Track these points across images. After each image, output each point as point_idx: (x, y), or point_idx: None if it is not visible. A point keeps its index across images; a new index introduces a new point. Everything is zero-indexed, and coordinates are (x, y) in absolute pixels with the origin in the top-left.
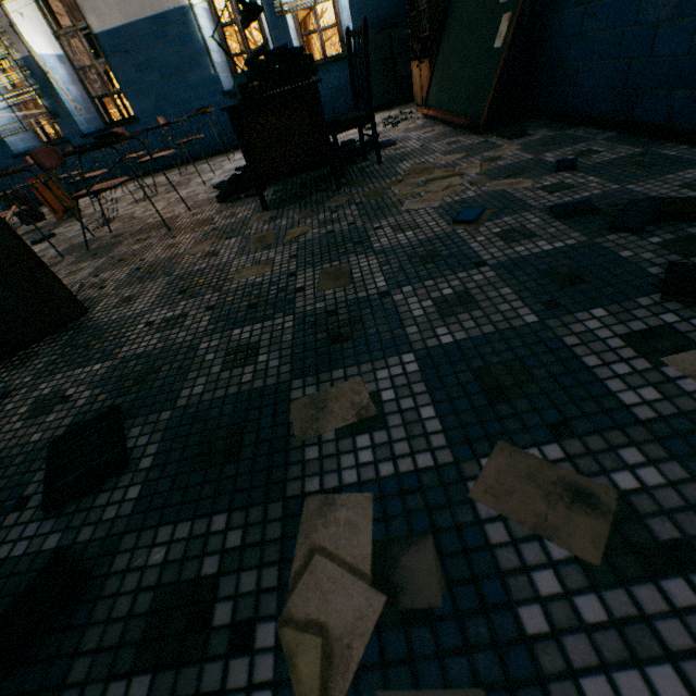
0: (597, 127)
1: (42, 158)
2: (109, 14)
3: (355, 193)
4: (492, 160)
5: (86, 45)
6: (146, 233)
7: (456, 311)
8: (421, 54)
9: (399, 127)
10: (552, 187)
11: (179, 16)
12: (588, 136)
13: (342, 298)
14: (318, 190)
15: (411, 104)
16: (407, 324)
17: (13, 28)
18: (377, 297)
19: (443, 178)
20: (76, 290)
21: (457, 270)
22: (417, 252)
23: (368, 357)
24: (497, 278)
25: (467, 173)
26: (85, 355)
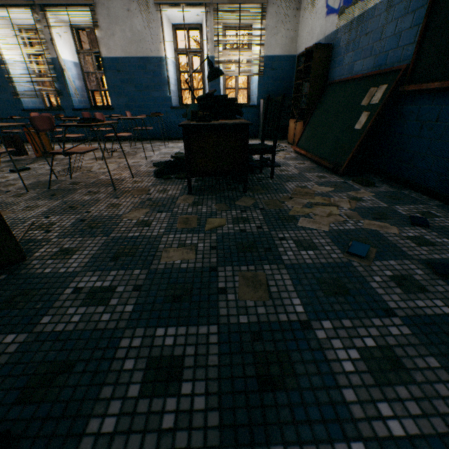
0: (426, 194)
1: (38, 122)
2: (114, 49)
3: (257, 198)
4: (356, 199)
5: (94, 61)
6: (97, 187)
7: (389, 377)
8: (298, 117)
9: (279, 154)
10: (417, 239)
11: (157, 61)
12: (422, 199)
13: (263, 315)
14: (228, 188)
15: (284, 141)
16: (340, 381)
17: (52, 41)
18: (299, 326)
19: (323, 205)
20: (24, 231)
21: (368, 312)
22: (323, 277)
23: (308, 430)
24: (414, 338)
25: (341, 205)
26: (4, 314)
